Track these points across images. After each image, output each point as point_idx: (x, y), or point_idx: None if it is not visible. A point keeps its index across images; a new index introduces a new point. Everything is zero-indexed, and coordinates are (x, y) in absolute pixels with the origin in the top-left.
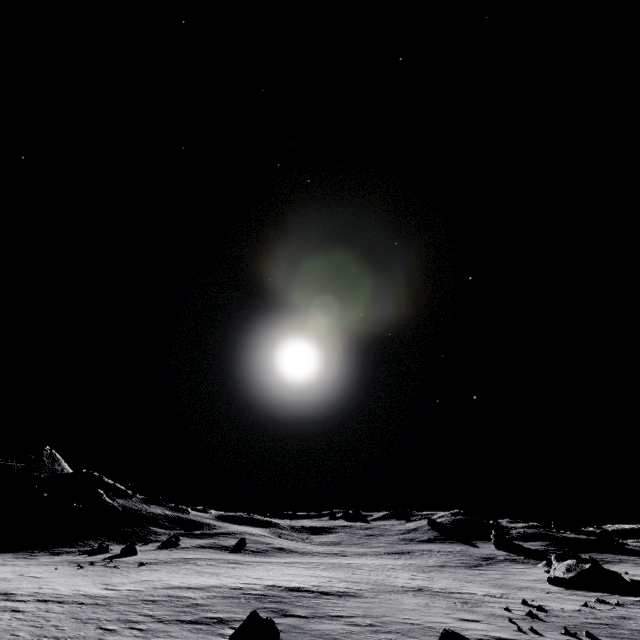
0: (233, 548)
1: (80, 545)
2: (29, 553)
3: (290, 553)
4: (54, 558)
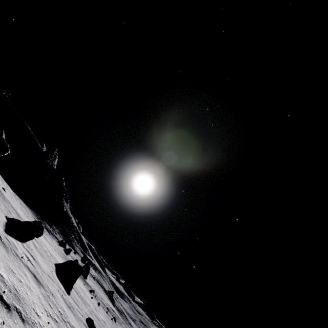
0: (109, 295)
1: (51, 226)
2: (36, 216)
3: (131, 325)
4: (52, 239)
